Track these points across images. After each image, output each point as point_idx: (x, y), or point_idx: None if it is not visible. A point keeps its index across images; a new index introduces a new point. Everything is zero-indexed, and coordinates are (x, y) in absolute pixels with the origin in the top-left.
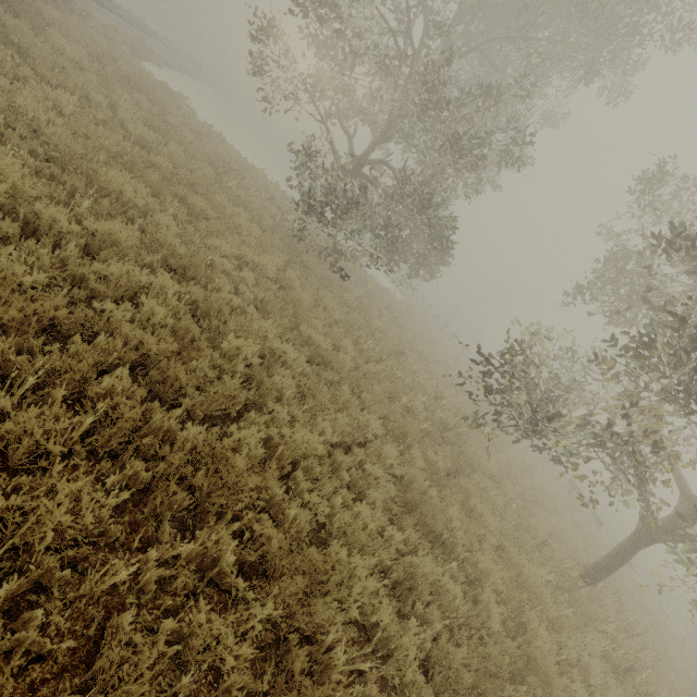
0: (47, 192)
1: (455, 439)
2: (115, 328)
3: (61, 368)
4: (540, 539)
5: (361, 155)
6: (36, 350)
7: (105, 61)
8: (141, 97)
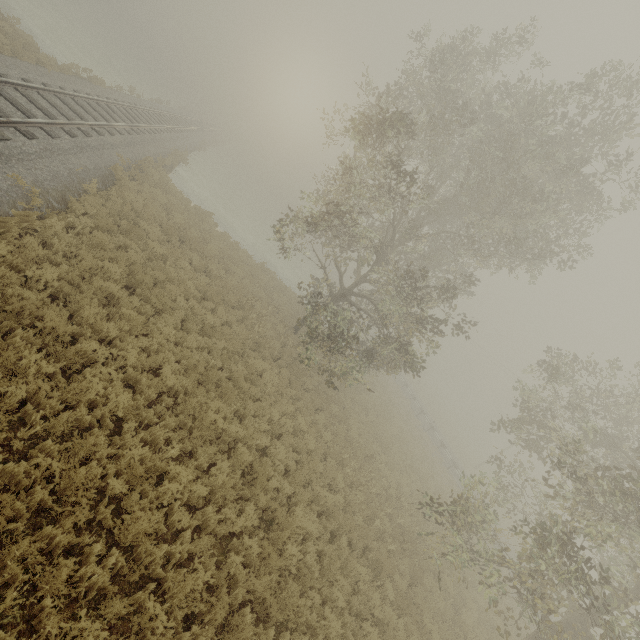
0: (182, 445)
1: (411, 546)
2: (236, 571)
3: (232, 637)
4: (470, 638)
5: (348, 288)
6: (225, 634)
7: (171, 231)
8: (193, 254)
